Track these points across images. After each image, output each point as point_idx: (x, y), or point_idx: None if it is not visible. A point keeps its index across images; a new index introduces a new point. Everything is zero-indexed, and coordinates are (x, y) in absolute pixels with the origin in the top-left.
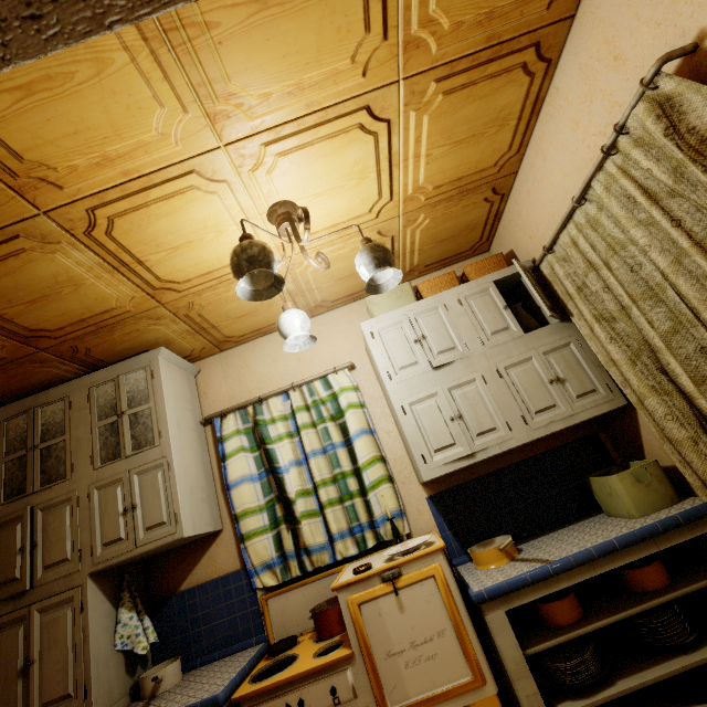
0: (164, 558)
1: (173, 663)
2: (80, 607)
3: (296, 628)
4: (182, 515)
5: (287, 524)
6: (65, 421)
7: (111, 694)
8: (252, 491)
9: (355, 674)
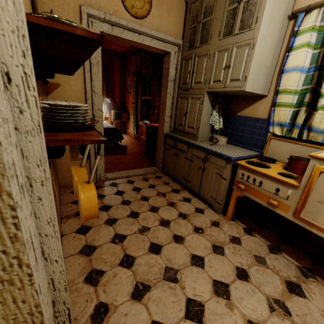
0: (235, 98)
1: (224, 138)
2: (201, 102)
3: (278, 157)
4: (248, 78)
5: (307, 108)
6: (214, 5)
7: (204, 135)
8: (296, 78)
9: (293, 193)
